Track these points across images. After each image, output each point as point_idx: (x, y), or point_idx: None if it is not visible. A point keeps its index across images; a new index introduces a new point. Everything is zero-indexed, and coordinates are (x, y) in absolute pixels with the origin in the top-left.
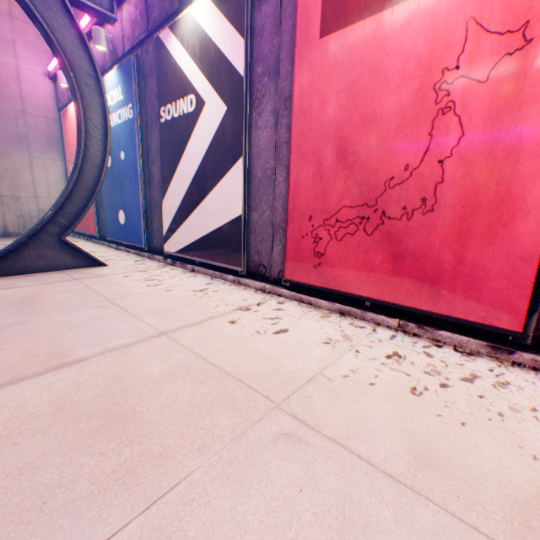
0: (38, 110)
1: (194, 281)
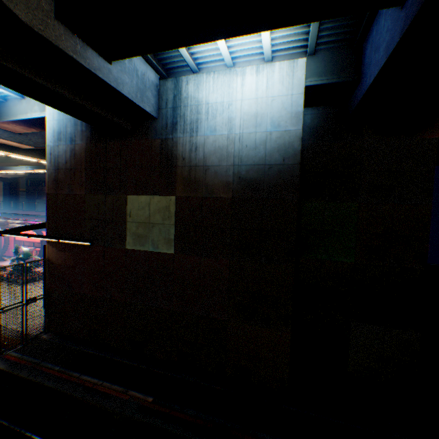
0: None
1: None
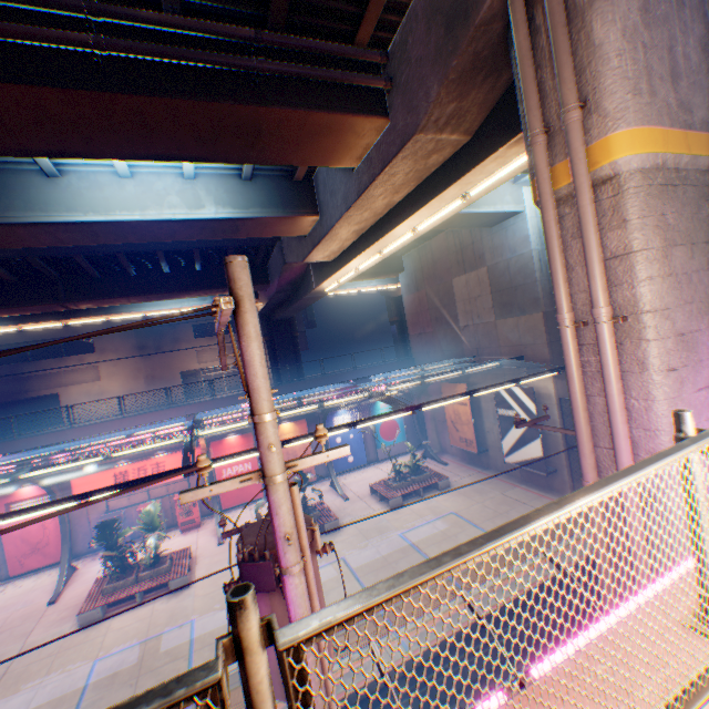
0: None
1: None
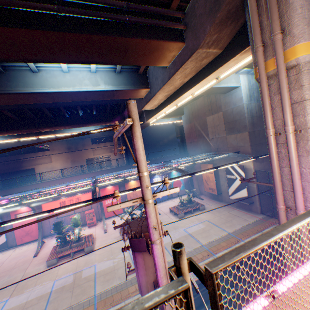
0: None
1: None
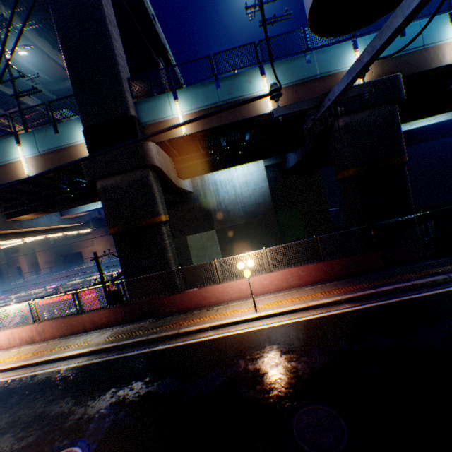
0: None
1: None
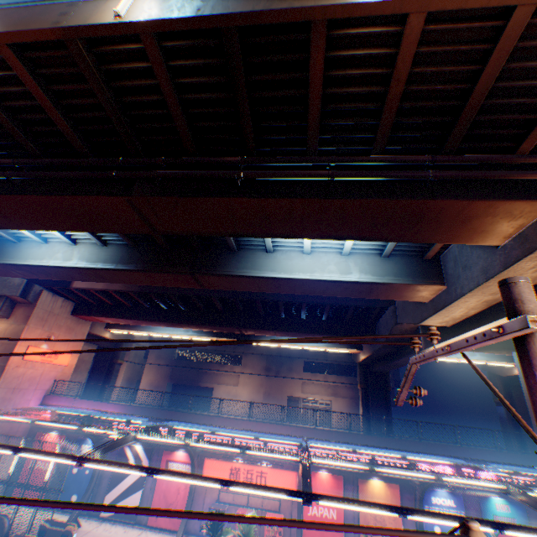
0: (24, 427)
1: (120, 527)
